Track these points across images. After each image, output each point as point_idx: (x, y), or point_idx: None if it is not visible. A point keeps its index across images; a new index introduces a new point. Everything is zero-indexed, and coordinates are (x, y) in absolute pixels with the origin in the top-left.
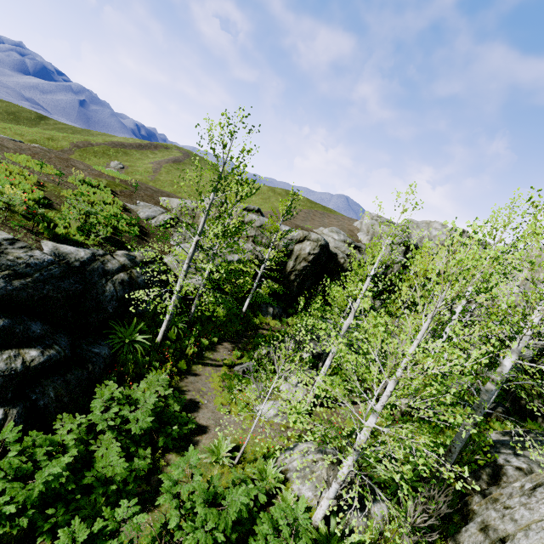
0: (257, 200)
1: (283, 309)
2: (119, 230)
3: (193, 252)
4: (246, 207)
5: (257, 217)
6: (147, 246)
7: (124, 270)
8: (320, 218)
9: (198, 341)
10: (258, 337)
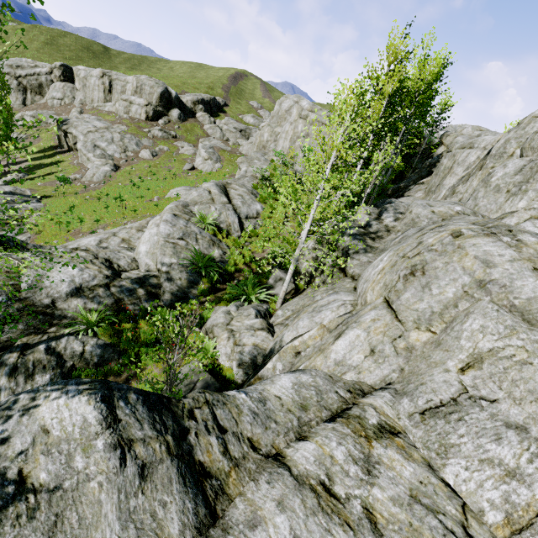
0: None
1: None
2: None
3: None
4: None
5: None
6: None
7: None
8: None
9: None
10: None
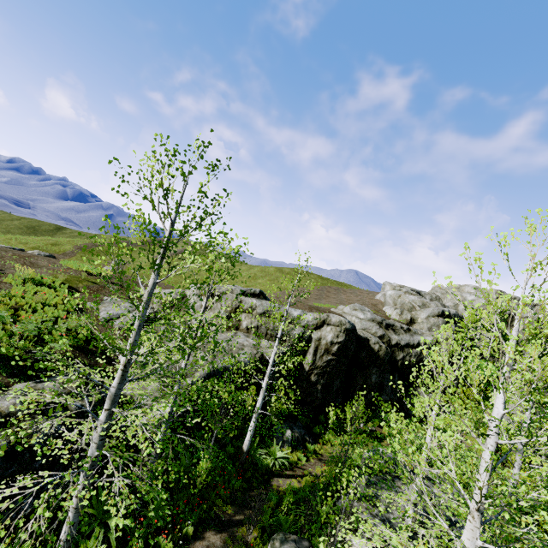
0: (264, 282)
1: (306, 428)
2: (46, 344)
3: (119, 386)
4: (245, 291)
5: (258, 301)
6: (91, 361)
7: (5, 426)
8: (335, 295)
9: (154, 543)
10: (270, 500)
